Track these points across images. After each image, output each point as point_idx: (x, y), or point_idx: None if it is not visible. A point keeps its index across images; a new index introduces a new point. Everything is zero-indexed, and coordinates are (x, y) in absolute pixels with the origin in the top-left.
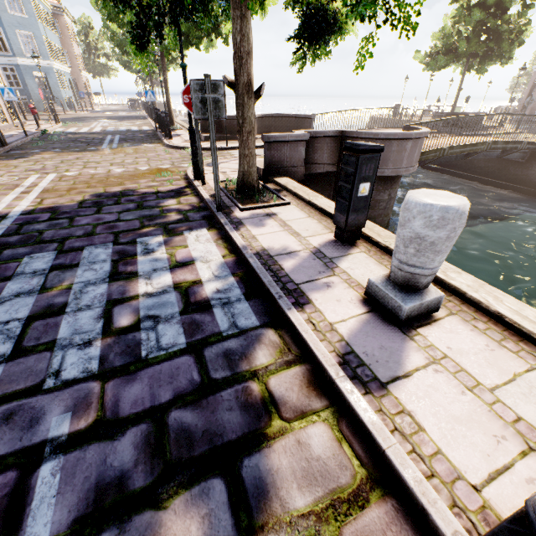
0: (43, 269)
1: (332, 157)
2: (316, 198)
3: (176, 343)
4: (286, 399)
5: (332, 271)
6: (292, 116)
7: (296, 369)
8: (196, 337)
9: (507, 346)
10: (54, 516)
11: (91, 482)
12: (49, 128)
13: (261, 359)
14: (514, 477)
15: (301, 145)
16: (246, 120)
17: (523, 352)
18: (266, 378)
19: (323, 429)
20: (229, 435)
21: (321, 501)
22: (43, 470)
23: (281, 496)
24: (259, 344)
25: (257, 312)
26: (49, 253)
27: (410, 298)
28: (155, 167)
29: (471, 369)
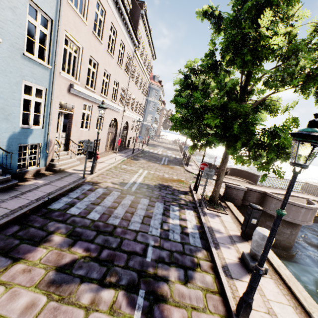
0: (146, 204)
1: (258, 200)
2: (240, 216)
3: (177, 239)
4: (203, 266)
5: (233, 244)
6: (247, 172)
7: (208, 262)
8: (183, 241)
9: (286, 296)
10: (151, 256)
11: (158, 255)
12: (145, 148)
13: (199, 255)
14: (257, 313)
15: (242, 192)
16: (219, 179)
17: (291, 301)
18: (199, 260)
19: (210, 277)
20: (186, 264)
21: (204, 287)
22: (149, 248)
23: (195, 281)
24: (200, 251)
25: (202, 244)
26: (147, 199)
27: (253, 261)
28: (179, 178)
29: (265, 292)
